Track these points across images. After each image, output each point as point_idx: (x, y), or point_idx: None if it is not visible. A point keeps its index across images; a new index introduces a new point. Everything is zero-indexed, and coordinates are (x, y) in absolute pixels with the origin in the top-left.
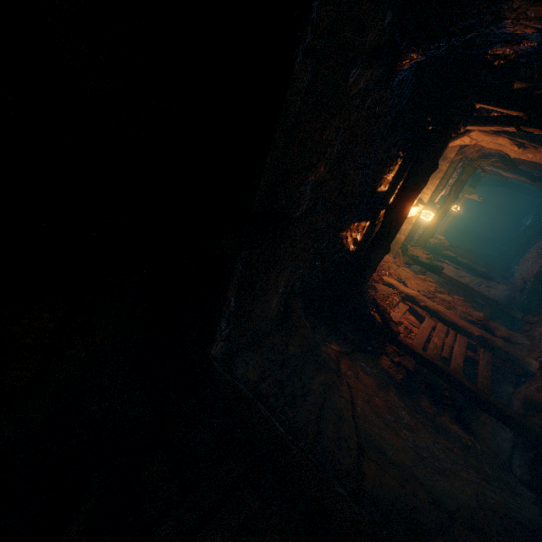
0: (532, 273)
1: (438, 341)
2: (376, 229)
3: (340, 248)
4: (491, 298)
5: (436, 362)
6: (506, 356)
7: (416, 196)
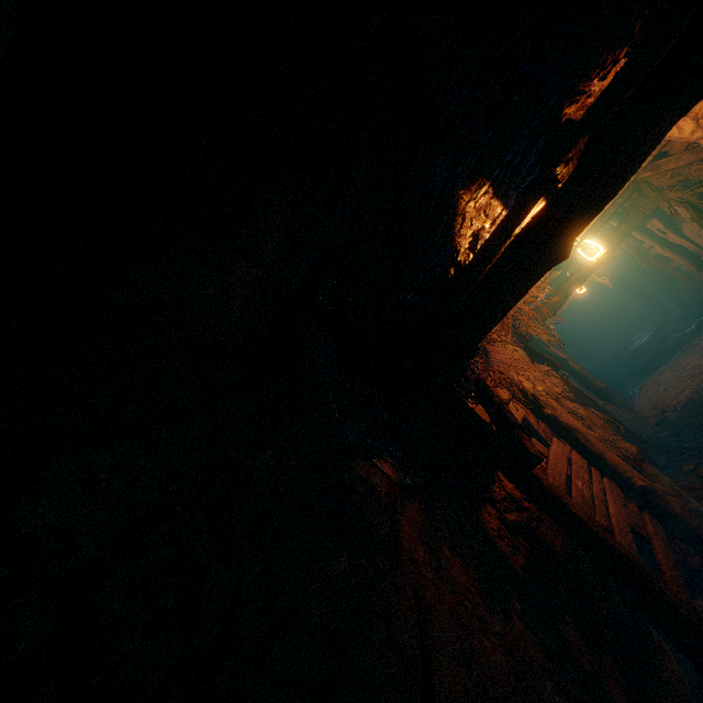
0: (676, 400)
1: (584, 488)
2: (529, 216)
3: (446, 237)
4: (625, 426)
5: (613, 543)
6: (686, 534)
7: (692, 101)
